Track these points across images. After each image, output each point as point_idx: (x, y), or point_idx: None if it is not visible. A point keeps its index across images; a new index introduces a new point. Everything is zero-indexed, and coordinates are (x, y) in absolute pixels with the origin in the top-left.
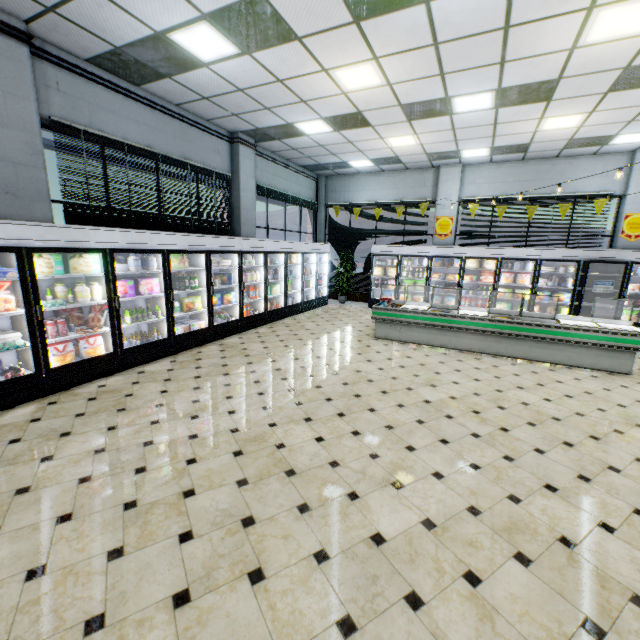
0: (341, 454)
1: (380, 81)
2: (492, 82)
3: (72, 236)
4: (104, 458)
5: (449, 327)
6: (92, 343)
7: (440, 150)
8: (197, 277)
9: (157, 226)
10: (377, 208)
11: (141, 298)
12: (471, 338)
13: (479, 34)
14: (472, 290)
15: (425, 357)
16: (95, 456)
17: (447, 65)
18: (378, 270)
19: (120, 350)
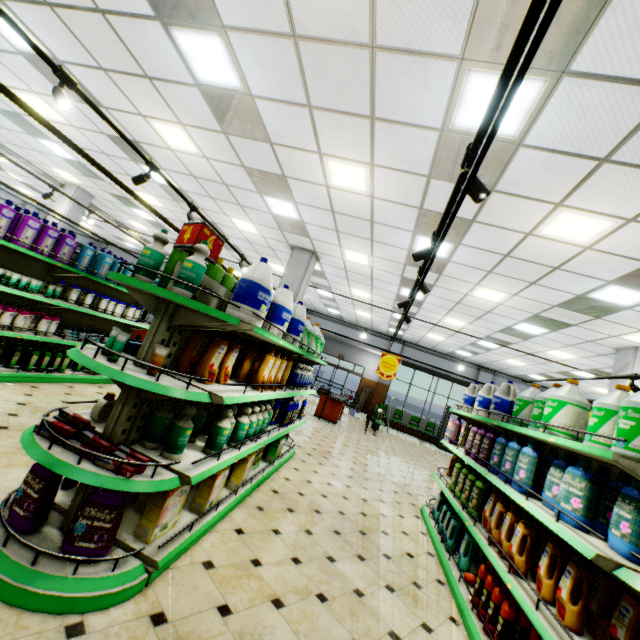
0: None
1: None
2: None
3: None
4: None
5: None
6: None
7: None
8: None
9: None
10: None
11: None
12: None
13: None
14: None
15: None
16: None
17: None
18: None
19: None
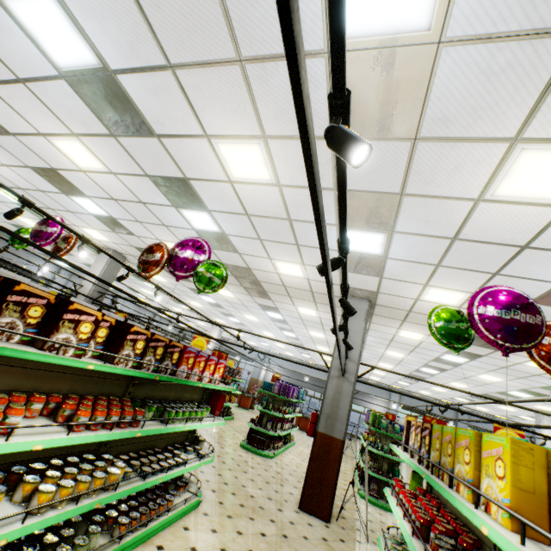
0: None
1: None
2: None
3: None
4: None
5: None
6: None
7: None
8: None
9: None
10: None
11: None
12: None
13: None
14: None
15: None
16: None
17: None
18: None
19: None
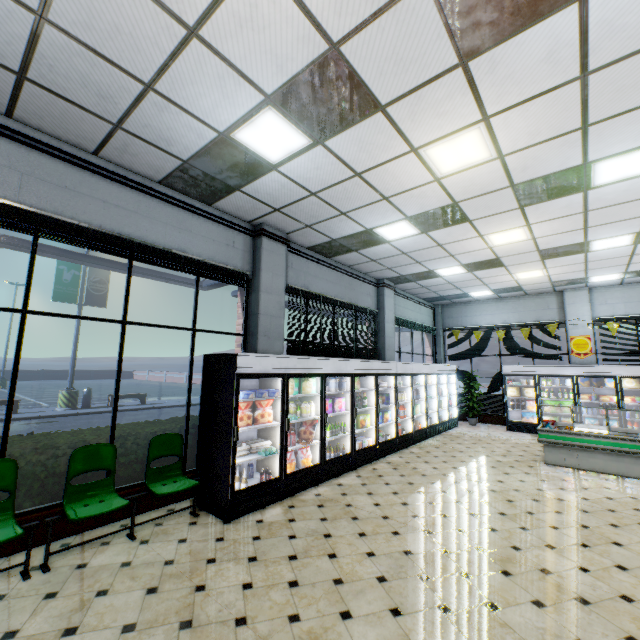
0: (625, 588)
1: (525, 237)
2: (634, 228)
3: (308, 364)
4: (380, 561)
5: None
6: (304, 453)
7: (566, 278)
8: (366, 396)
9: (334, 354)
10: (499, 330)
11: (337, 414)
12: None
13: (627, 202)
14: (637, 413)
15: (628, 489)
16: (371, 558)
17: (592, 222)
18: (512, 390)
19: (323, 461)
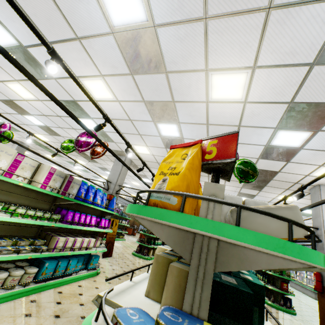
0: None
1: None
2: None
3: None
4: None
5: (295, 283)
6: None
7: None
8: None
9: None
10: None
11: None
12: (298, 287)
13: None
14: None
15: None
16: None
17: None
18: None
19: None
